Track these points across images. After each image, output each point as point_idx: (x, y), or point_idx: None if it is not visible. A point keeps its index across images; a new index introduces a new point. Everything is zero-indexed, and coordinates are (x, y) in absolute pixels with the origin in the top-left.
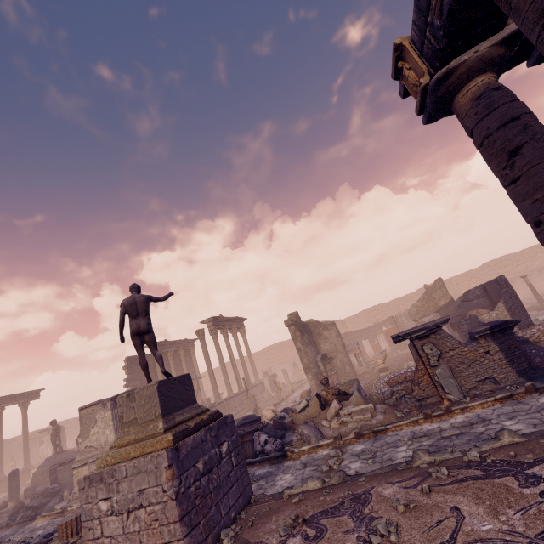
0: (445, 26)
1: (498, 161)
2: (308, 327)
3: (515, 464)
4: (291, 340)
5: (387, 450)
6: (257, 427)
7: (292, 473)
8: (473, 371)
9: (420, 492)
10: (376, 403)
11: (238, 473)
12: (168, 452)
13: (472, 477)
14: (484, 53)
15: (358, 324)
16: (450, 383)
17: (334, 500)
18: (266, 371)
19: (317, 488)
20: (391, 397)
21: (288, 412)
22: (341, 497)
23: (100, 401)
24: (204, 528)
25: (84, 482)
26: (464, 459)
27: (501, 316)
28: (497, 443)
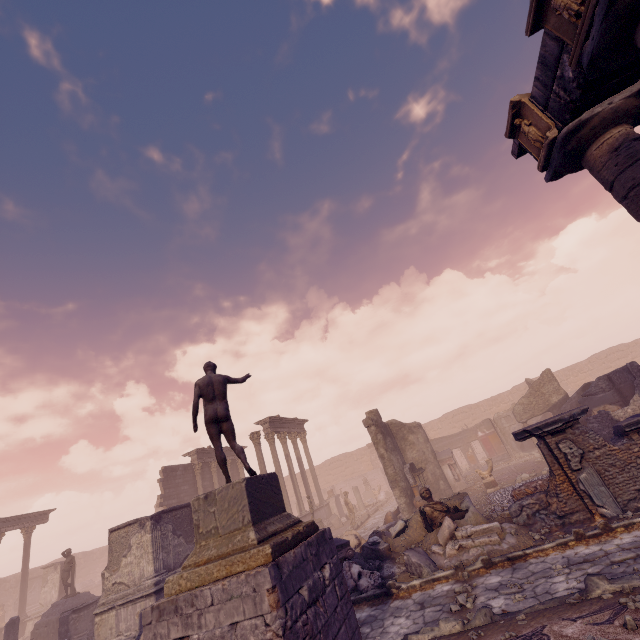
0: (580, 78)
1: None
2: (390, 429)
3: None
4: (359, 450)
5: (537, 581)
6: (346, 555)
7: (407, 616)
8: (630, 477)
9: (621, 628)
10: (499, 522)
11: (344, 609)
12: (270, 569)
13: None
14: (619, 104)
15: (442, 430)
16: (601, 493)
17: None
18: (331, 490)
19: (456, 631)
20: (520, 513)
21: (381, 536)
22: None
23: (137, 520)
24: None
25: (151, 614)
26: None
27: None
28: None
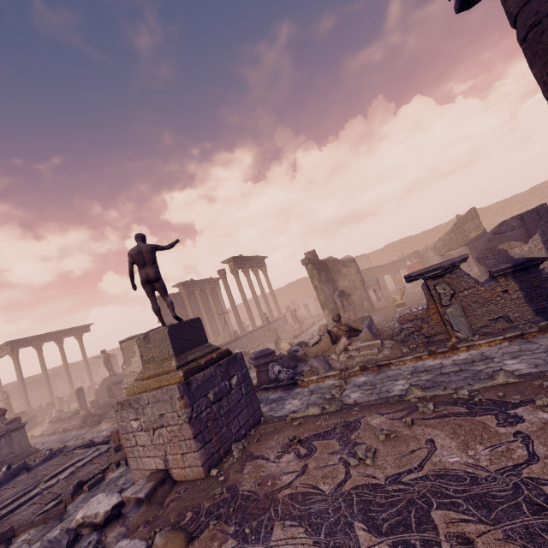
0: None
1: (543, 63)
2: (327, 265)
3: (500, 404)
4: None
5: (386, 382)
6: (272, 360)
7: (300, 399)
8: (487, 310)
9: (403, 424)
10: (385, 339)
11: (248, 400)
12: (179, 386)
13: (455, 413)
14: None
15: (382, 258)
16: (460, 322)
17: (328, 425)
18: (288, 306)
19: (317, 414)
20: (400, 334)
21: (302, 346)
22: (334, 423)
23: (135, 336)
24: (216, 443)
25: (117, 406)
26: (453, 396)
27: (535, 250)
28: (491, 382)
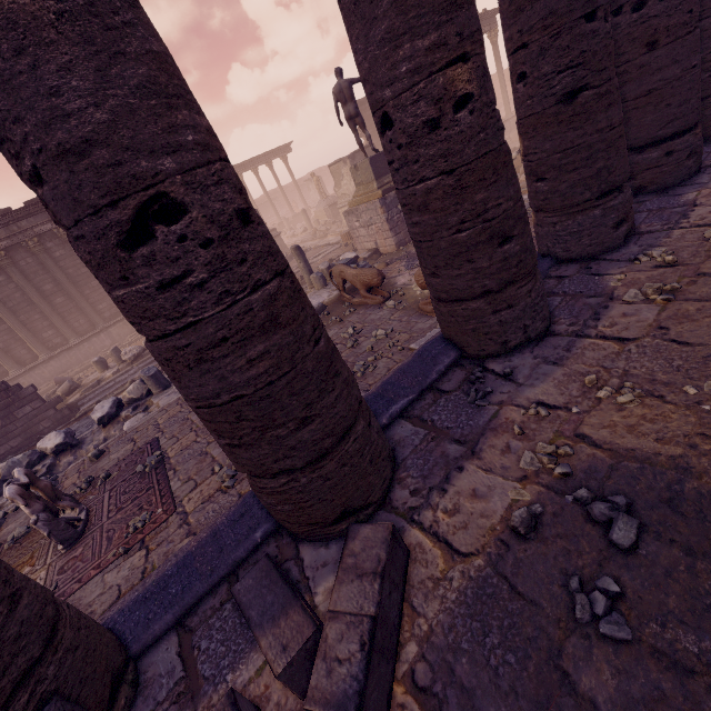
0: None
1: None
2: None
3: None
4: None
5: None
6: None
7: None
8: None
9: None
10: None
11: None
12: (380, 201)
13: None
14: None
15: None
16: None
17: None
18: None
19: None
20: None
21: None
22: None
23: (341, 160)
24: (403, 235)
25: (345, 214)
26: None
27: None
28: None
